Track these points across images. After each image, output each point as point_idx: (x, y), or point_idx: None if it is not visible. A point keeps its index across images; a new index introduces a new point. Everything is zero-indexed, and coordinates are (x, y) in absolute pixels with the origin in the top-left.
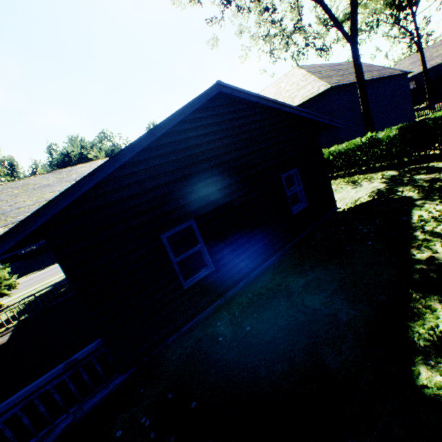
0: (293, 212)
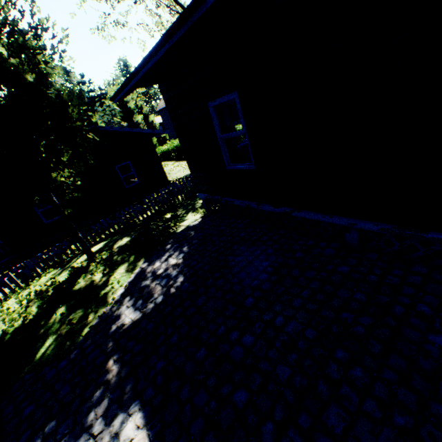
0: (126, 187)
